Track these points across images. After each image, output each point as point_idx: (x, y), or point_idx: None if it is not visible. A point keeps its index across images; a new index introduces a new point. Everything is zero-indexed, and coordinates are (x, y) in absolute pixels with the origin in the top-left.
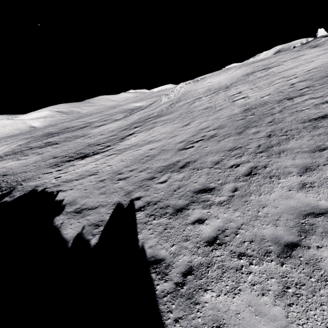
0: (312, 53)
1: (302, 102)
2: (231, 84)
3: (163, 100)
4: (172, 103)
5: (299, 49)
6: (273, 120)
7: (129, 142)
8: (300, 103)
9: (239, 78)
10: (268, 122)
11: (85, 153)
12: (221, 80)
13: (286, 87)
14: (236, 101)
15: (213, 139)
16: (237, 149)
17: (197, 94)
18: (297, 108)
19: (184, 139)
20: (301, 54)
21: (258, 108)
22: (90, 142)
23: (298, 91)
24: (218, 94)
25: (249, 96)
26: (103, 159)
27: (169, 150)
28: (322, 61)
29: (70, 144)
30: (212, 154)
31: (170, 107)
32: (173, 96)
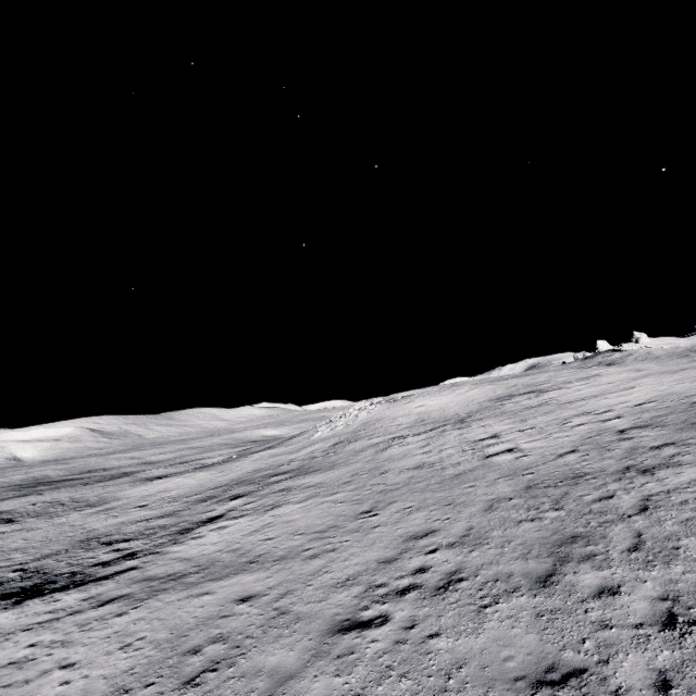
0: (615, 374)
1: (692, 488)
2: (470, 415)
3: (320, 432)
4: (338, 441)
5: (582, 366)
6: (639, 540)
7: (195, 548)
8: (688, 489)
9: (482, 403)
10: (625, 546)
11: (47, 574)
12: (446, 404)
13: (611, 438)
14: (494, 458)
15: (457, 594)
16: (568, 685)
17: (395, 427)
18: (692, 506)
19: (357, 569)
20: (591, 372)
21: (564, 487)
22: (97, 530)
23: (652, 451)
24: (443, 433)
25: (522, 447)
26: (74, 620)
27: (303, 619)
28: (655, 390)
29: (42, 527)
30: (465, 688)
31: (332, 450)
32: (343, 426)
